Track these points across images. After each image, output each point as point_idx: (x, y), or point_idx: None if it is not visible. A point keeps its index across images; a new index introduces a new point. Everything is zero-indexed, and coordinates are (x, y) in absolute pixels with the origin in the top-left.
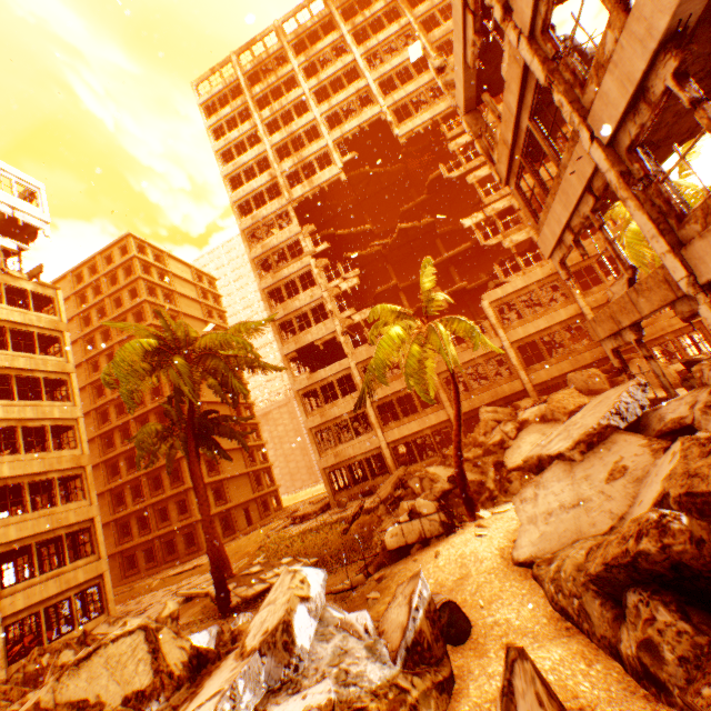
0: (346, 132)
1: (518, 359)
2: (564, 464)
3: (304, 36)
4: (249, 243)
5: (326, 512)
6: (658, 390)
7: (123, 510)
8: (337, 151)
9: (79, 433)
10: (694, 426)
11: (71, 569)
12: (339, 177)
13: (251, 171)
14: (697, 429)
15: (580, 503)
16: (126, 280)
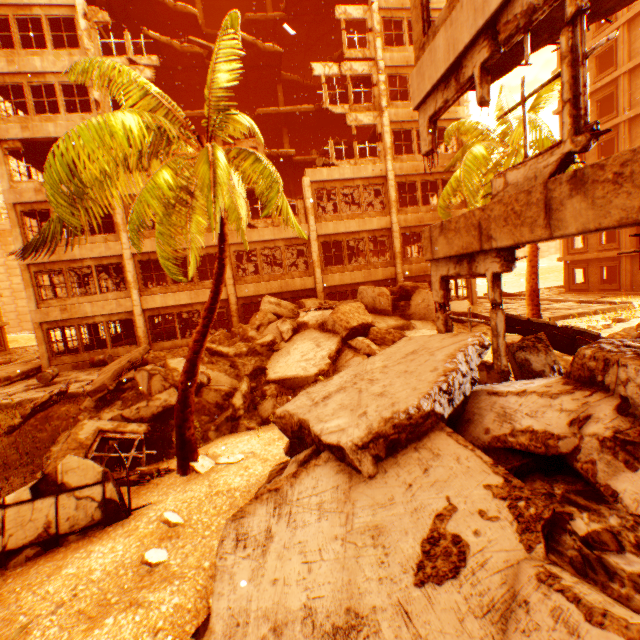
0: None
1: (319, 255)
2: (341, 471)
3: None
4: None
5: (28, 380)
6: (431, 325)
7: None
8: None
9: None
10: (578, 464)
11: None
12: None
13: None
14: (578, 469)
15: (352, 634)
16: None
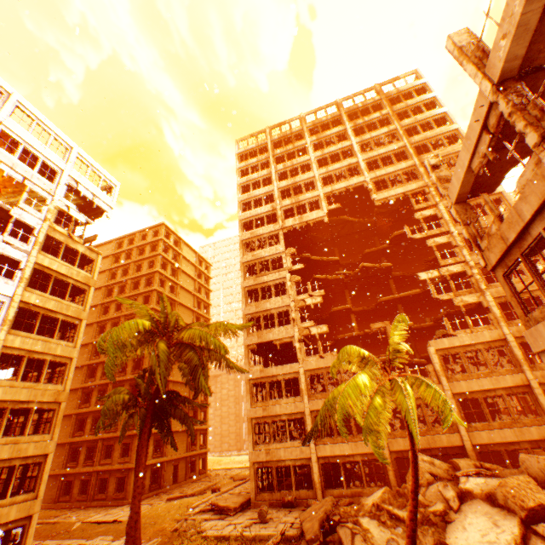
0: (335, 189)
1: (458, 411)
2: None
3: (319, 125)
4: (243, 250)
5: (244, 512)
6: None
7: (80, 435)
8: (325, 200)
9: (68, 371)
10: None
11: (8, 503)
12: (323, 218)
13: (259, 201)
14: None
15: None
16: (149, 253)
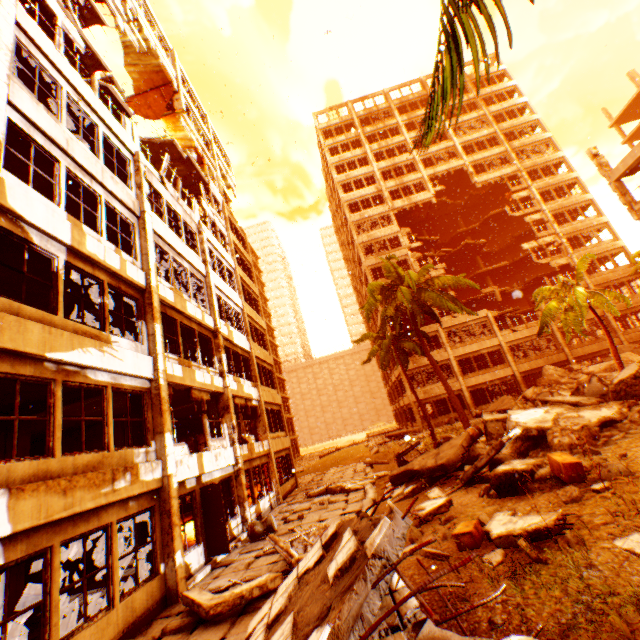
0: (437, 172)
1: (561, 339)
2: None
3: (406, 103)
4: (356, 232)
5: (422, 432)
6: None
7: None
8: (429, 183)
9: (266, 341)
10: None
11: (280, 436)
12: (430, 200)
13: (354, 183)
14: None
15: None
16: None
